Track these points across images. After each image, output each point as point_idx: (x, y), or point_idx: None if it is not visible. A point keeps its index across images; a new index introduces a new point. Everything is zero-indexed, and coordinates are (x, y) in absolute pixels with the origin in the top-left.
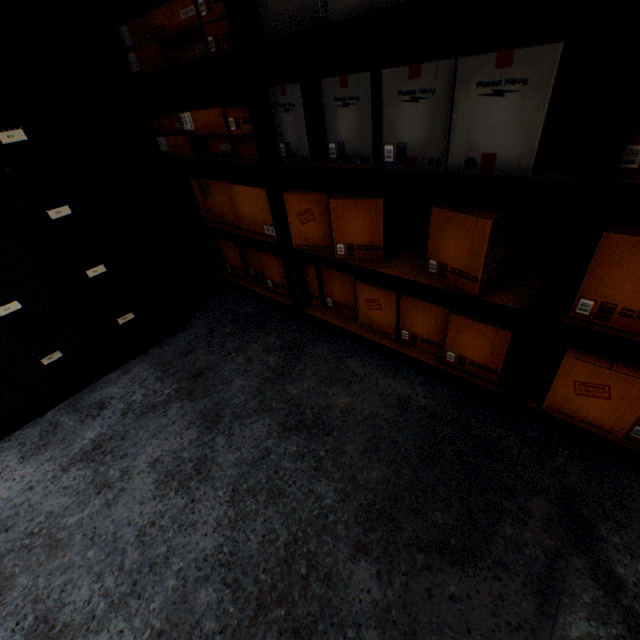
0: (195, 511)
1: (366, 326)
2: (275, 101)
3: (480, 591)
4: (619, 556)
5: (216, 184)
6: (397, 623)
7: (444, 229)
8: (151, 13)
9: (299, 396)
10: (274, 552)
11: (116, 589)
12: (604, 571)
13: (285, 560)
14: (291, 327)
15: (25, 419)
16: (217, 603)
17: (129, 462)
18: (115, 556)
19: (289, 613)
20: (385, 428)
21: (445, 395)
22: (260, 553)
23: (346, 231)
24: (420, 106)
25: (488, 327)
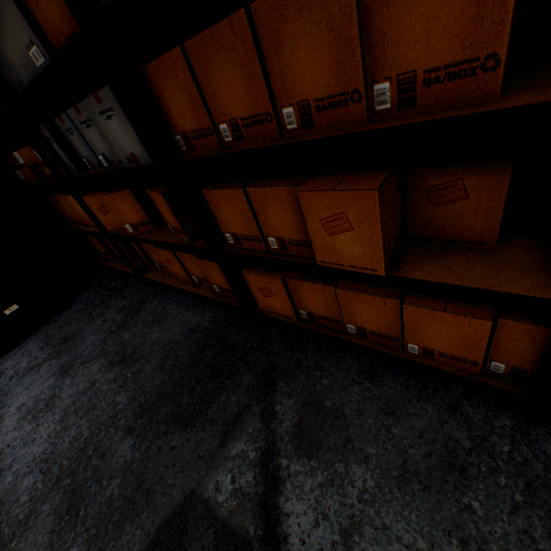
0: (37, 432)
1: (178, 278)
2: (46, 137)
3: (190, 440)
4: (282, 399)
5: (59, 197)
6: (134, 471)
7: (157, 203)
8: None
9: (128, 339)
10: (77, 446)
11: None
12: (269, 410)
13: (82, 449)
14: (140, 290)
15: None
16: (33, 484)
17: (6, 410)
18: None
19: (73, 480)
20: (175, 348)
21: (222, 316)
22: (68, 448)
23: (124, 215)
24: (94, 129)
25: (213, 263)
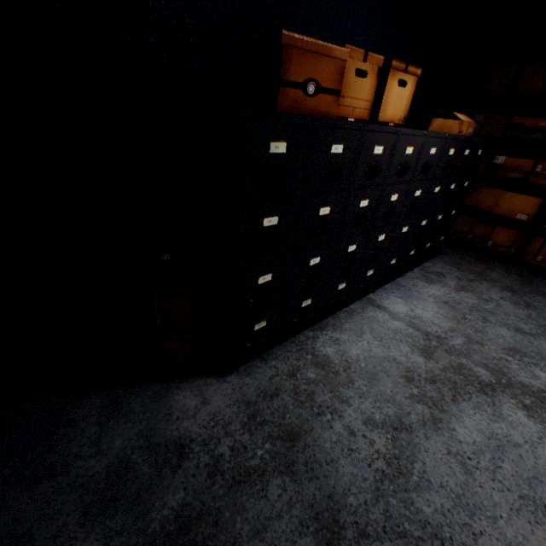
0: (544, 316)
1: None
2: None
3: None
4: None
5: (490, 189)
6: None
7: None
8: (518, 117)
9: None
10: None
11: (538, 328)
12: None
13: None
14: (508, 266)
15: (409, 269)
16: None
17: (487, 295)
18: (524, 320)
19: None
20: None
21: None
22: None
23: None
24: None
25: None
